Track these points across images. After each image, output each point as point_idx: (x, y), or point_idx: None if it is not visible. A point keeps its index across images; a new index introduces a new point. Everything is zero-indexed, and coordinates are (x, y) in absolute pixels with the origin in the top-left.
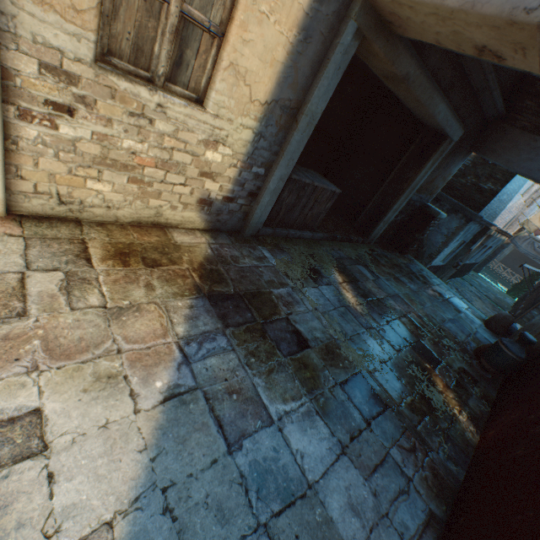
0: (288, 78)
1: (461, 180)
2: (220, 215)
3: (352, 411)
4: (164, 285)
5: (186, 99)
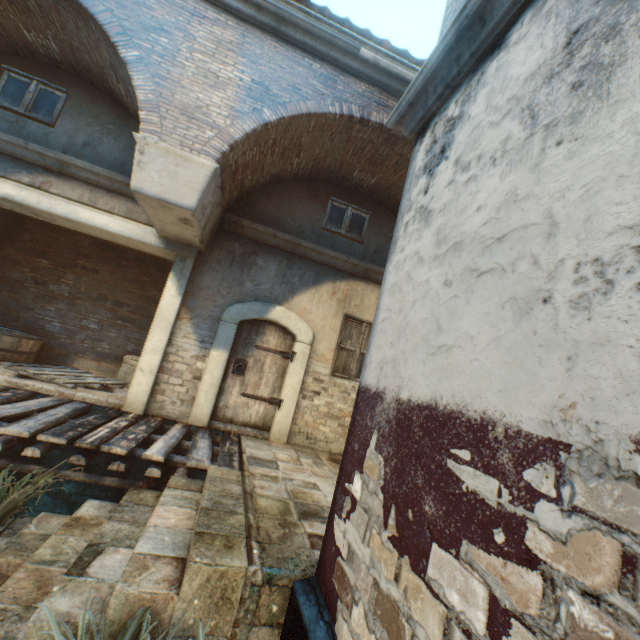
0: None
1: None
2: None
3: None
4: None
5: None
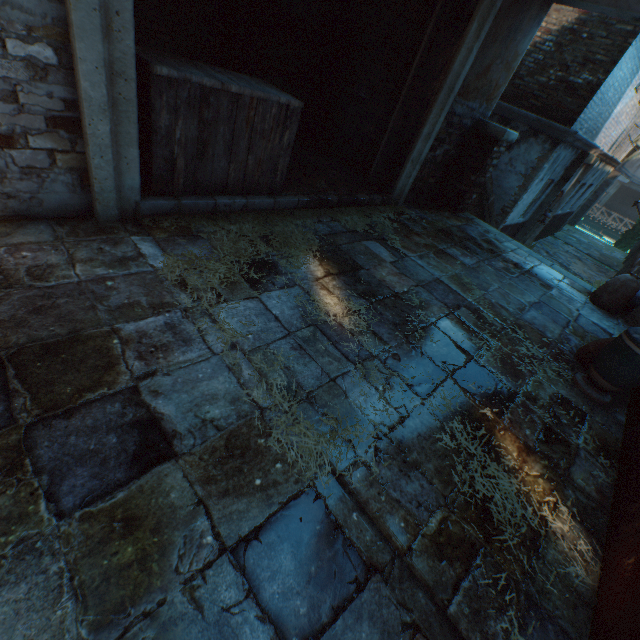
0: None
1: (541, 79)
2: (4, 182)
3: (248, 639)
4: None
5: None
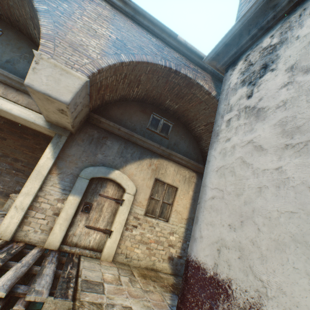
0: (192, 211)
1: None
2: (177, 265)
3: None
4: (159, 287)
5: (163, 220)
